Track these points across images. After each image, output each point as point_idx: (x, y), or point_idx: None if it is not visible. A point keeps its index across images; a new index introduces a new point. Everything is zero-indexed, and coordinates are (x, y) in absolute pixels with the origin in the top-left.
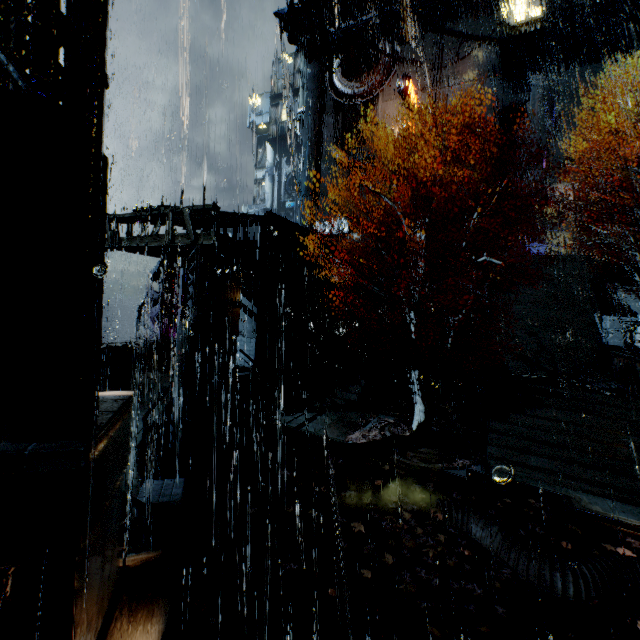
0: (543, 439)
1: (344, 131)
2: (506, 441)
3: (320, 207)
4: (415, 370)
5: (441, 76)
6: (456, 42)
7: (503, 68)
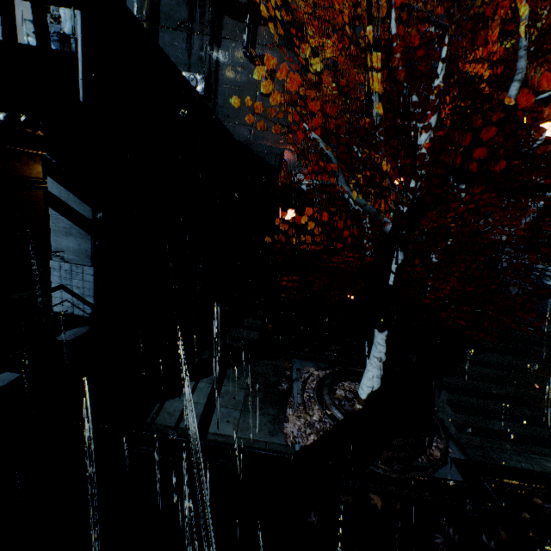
0: (493, 391)
1: None
2: (465, 401)
3: (161, 45)
4: (385, 330)
5: None
6: None
7: None
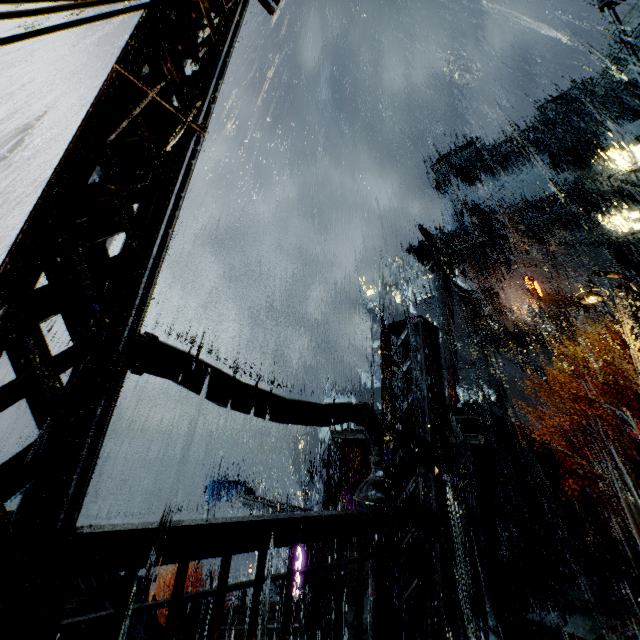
0: None
1: (473, 316)
2: None
3: (460, 378)
4: None
5: (558, 272)
6: (564, 248)
7: (620, 262)
